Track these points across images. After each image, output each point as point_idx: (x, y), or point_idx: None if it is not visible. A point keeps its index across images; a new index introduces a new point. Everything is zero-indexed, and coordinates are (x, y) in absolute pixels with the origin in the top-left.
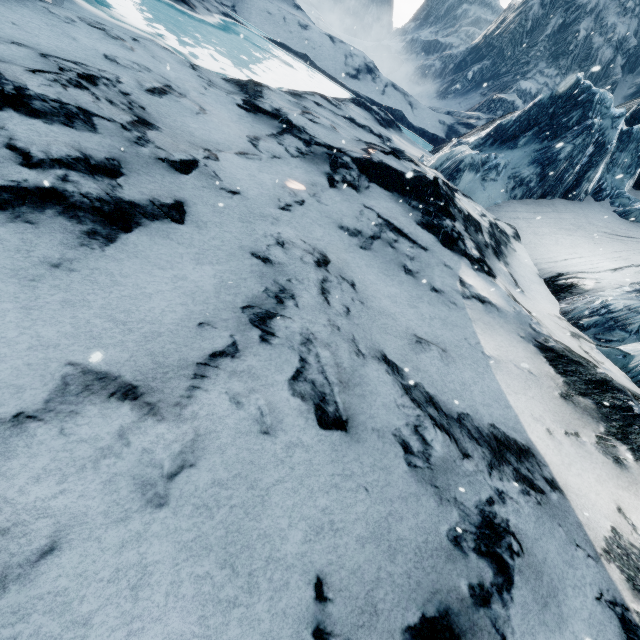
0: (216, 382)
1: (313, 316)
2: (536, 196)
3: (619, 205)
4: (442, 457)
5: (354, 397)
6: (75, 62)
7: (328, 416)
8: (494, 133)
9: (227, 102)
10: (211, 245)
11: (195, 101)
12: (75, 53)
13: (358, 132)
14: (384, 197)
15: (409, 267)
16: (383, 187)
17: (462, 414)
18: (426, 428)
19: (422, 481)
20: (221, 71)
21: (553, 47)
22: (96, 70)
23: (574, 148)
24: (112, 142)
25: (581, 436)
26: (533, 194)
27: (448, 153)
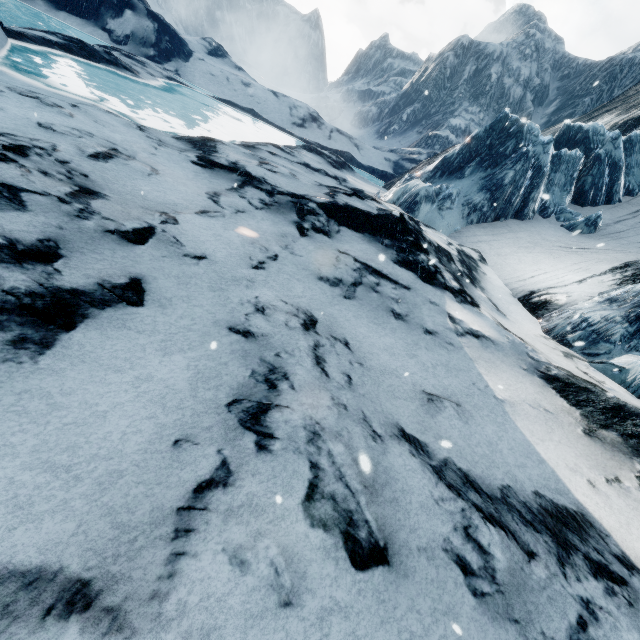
0: (207, 535)
1: (314, 397)
2: (490, 219)
3: (564, 220)
4: (507, 568)
5: (386, 505)
6: (1, 133)
7: (362, 547)
8: (441, 166)
9: (180, 160)
10: (179, 326)
11: (145, 162)
12: (2, 123)
13: (316, 176)
14: (356, 239)
15: (397, 311)
16: (353, 229)
17: (503, 488)
18: (477, 527)
19: (497, 617)
20: (170, 130)
21: (472, 89)
22: (27, 140)
23: (516, 173)
24: (46, 219)
25: (622, 481)
26: (487, 218)
27: (403, 188)
